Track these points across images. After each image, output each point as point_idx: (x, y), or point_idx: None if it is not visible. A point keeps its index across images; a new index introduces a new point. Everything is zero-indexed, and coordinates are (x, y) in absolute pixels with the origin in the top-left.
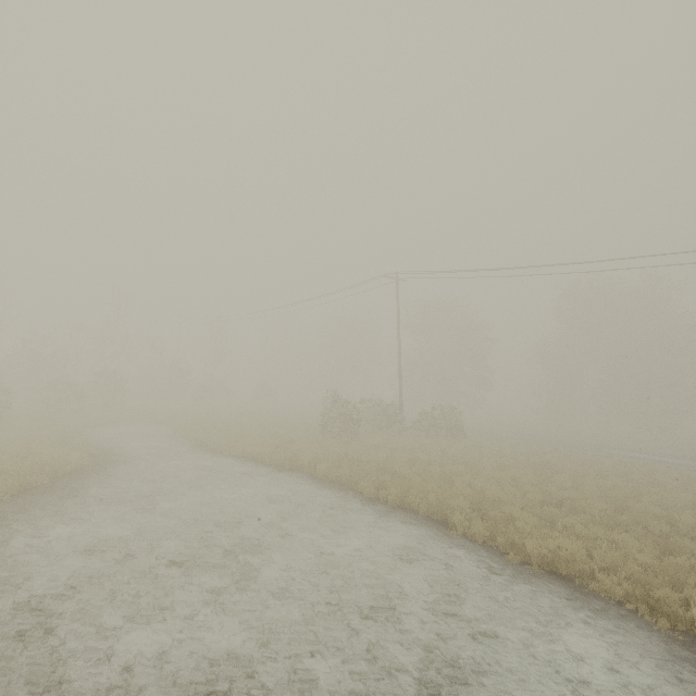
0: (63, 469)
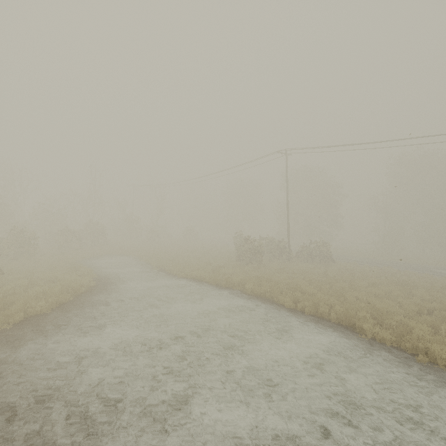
0: (80, 289)
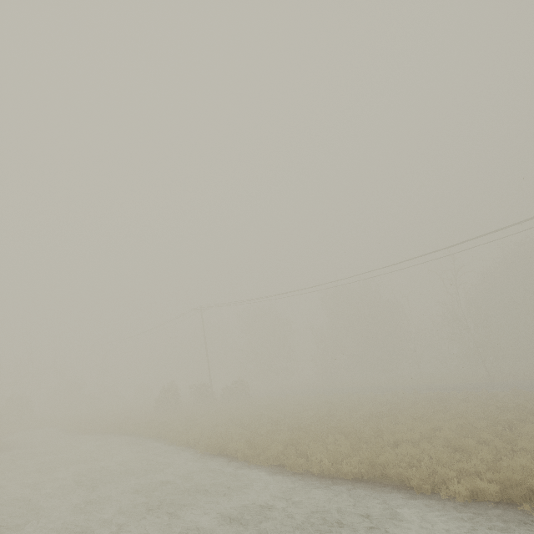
0: None
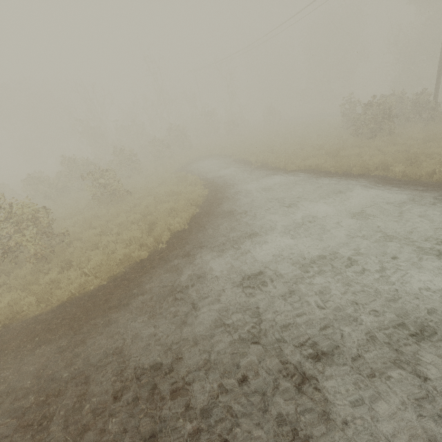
0: (199, 200)
